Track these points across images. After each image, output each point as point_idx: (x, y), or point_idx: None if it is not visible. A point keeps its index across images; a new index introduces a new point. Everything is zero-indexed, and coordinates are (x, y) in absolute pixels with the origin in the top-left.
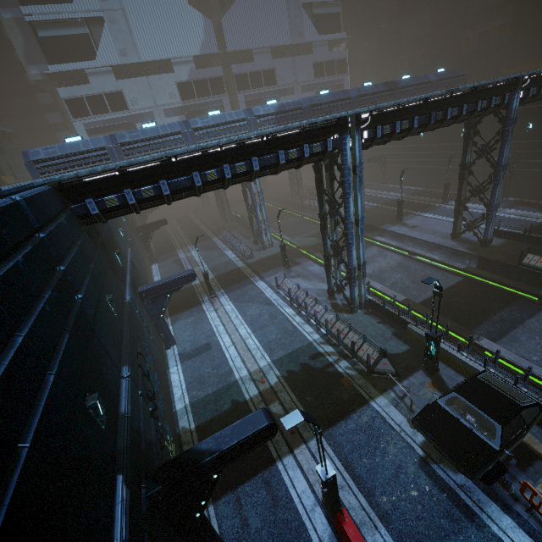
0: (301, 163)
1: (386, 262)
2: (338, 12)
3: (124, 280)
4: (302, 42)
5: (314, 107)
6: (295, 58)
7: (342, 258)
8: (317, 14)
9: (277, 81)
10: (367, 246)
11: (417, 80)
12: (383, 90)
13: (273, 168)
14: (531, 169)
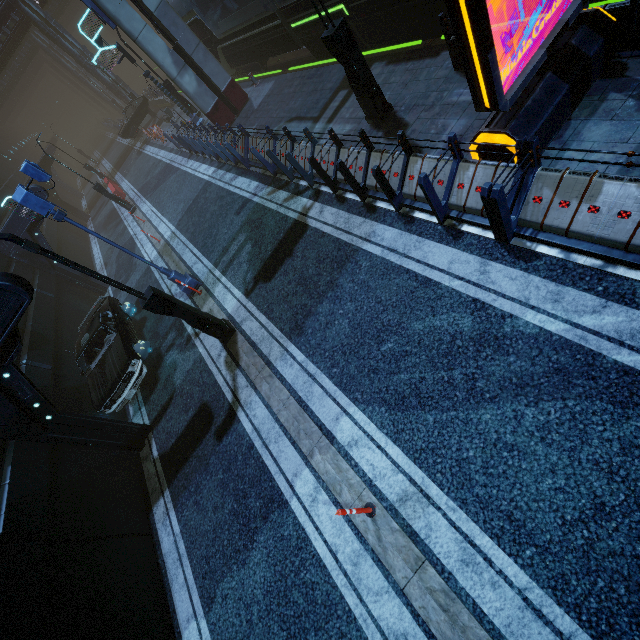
0: (15, 39)
1: None
2: None
3: (15, 165)
4: None
5: None
6: None
7: (105, 83)
8: None
9: None
10: None
11: None
12: None
13: (3, 52)
14: None
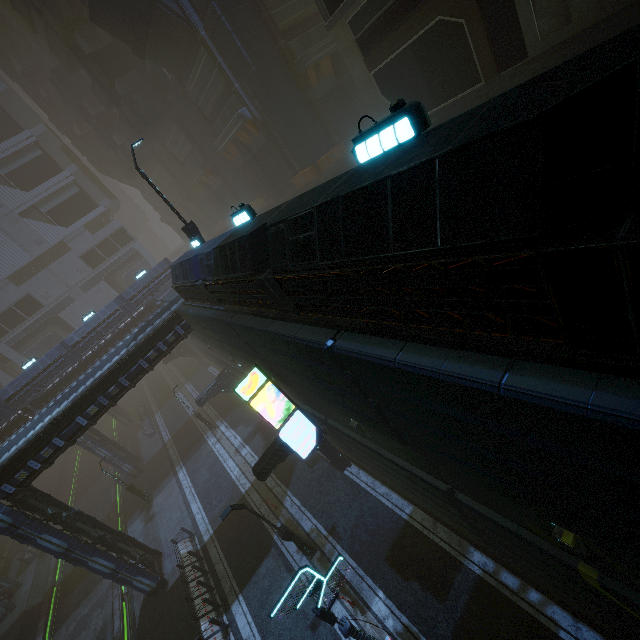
0: None
1: (95, 624)
2: (78, 191)
3: None
4: (47, 249)
5: None
6: (51, 267)
7: None
8: (50, 210)
9: (42, 303)
10: None
11: (96, 319)
12: (45, 367)
13: None
14: None
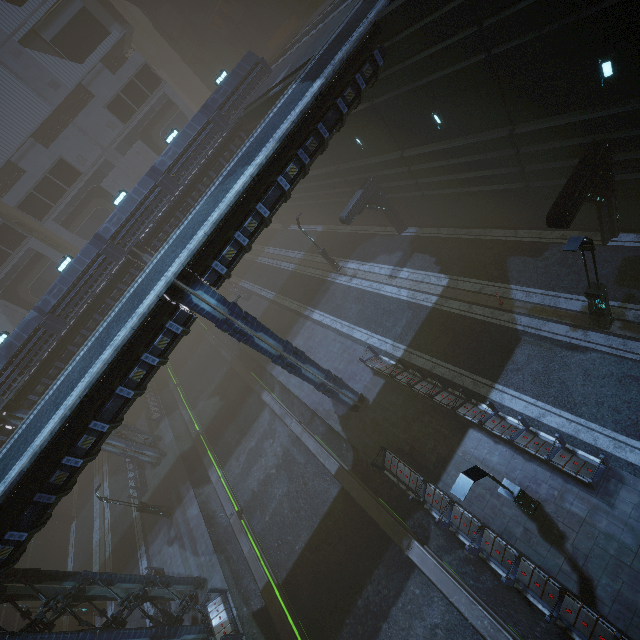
0: None
1: (273, 451)
2: (81, 8)
3: None
4: (66, 95)
5: (57, 308)
6: (77, 121)
7: None
8: (54, 37)
9: (79, 169)
10: (261, 409)
11: (185, 137)
12: (141, 199)
13: None
14: (403, 194)
